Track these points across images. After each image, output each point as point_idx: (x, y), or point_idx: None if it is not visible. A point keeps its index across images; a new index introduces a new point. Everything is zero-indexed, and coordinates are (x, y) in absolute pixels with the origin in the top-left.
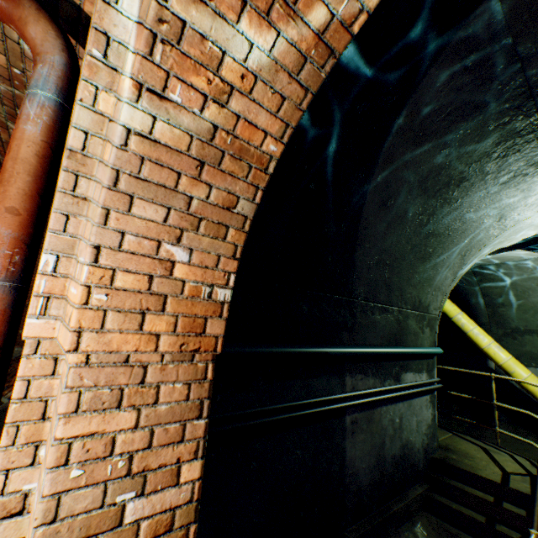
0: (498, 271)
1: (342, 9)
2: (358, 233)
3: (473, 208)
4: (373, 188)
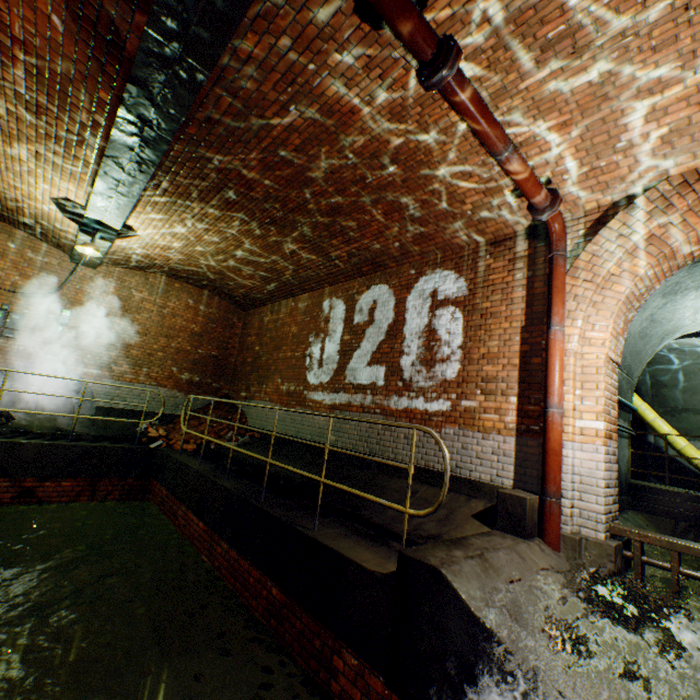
0: (667, 356)
1: None
2: None
3: (682, 306)
4: None
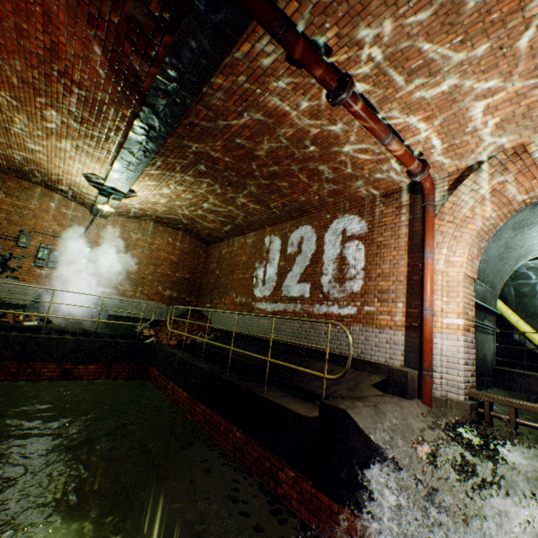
0: (526, 273)
1: (532, 199)
2: None
3: (530, 236)
4: None
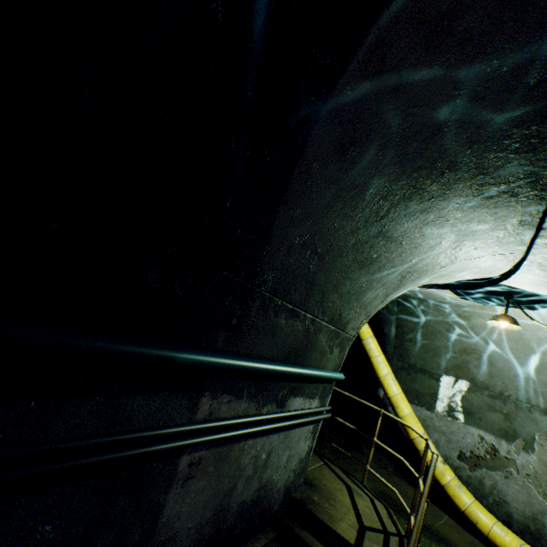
0: (419, 307)
1: None
2: (290, 182)
3: (441, 218)
4: (336, 106)
